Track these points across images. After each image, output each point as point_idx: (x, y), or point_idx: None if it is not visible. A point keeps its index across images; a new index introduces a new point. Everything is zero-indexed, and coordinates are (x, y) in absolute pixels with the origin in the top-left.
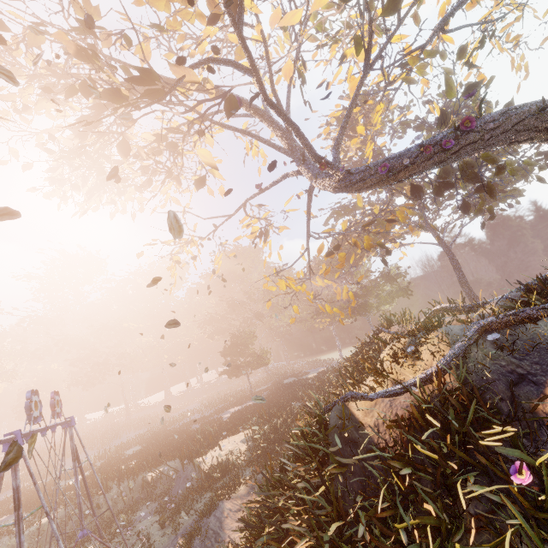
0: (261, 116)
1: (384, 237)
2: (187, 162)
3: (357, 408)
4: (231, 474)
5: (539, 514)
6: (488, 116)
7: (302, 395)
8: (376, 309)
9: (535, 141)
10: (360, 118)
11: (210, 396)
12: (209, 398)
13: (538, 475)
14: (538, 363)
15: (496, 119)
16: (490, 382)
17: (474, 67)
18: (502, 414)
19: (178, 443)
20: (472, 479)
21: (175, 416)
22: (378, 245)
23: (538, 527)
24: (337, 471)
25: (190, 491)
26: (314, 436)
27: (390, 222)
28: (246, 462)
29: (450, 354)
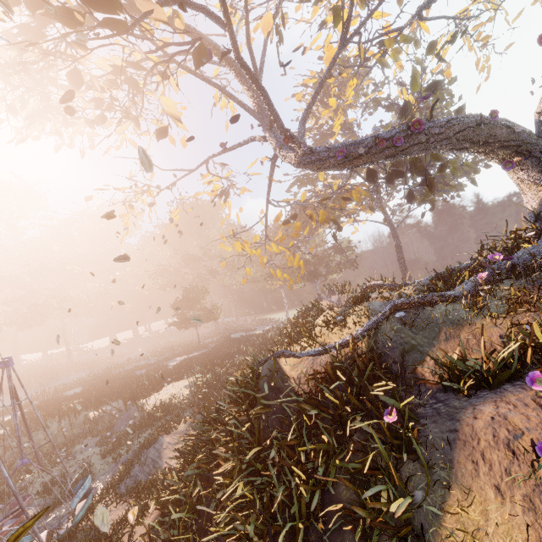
0: (233, 68)
1: (341, 211)
2: (148, 103)
3: (286, 363)
4: (173, 414)
5: (396, 441)
6: (437, 120)
7: (246, 349)
8: (324, 277)
9: (469, 151)
10: (333, 89)
11: (157, 344)
12: (156, 347)
13: (402, 416)
14: (427, 337)
15: (442, 125)
16: (390, 349)
17: (443, 61)
18: (393, 374)
19: (122, 387)
20: (359, 418)
21: (120, 362)
22: (332, 220)
23: (392, 449)
24: (261, 411)
25: (132, 427)
26: (247, 384)
27: (346, 200)
28: (187, 405)
29: (367, 325)
